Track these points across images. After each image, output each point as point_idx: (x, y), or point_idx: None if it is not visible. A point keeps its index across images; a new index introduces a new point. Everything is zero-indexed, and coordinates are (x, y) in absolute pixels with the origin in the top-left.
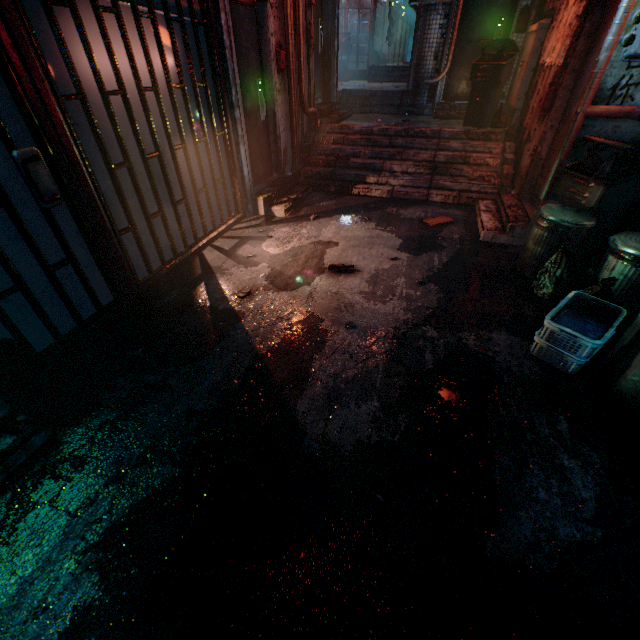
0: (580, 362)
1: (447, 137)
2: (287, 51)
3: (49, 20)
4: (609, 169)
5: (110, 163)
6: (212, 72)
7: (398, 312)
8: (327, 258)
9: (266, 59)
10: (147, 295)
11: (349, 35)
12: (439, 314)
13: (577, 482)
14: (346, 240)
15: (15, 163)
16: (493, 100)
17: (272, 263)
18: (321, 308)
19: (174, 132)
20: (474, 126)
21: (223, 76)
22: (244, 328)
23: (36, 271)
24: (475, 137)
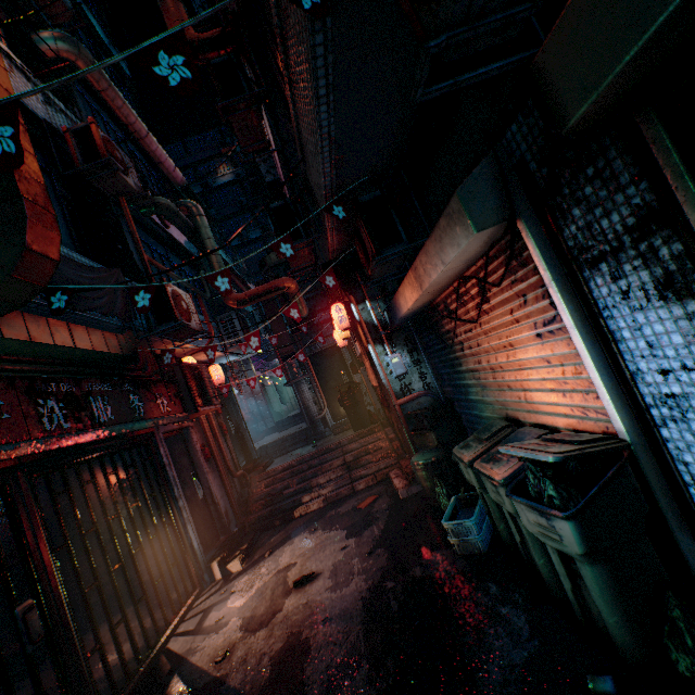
0: (479, 538)
1: (347, 443)
2: (210, 445)
3: (53, 505)
4: (427, 423)
5: (84, 587)
6: (158, 484)
7: (361, 584)
8: (290, 579)
9: (195, 457)
10: None
11: (253, 411)
12: (391, 567)
13: (513, 619)
14: (302, 555)
15: (14, 619)
16: (362, 410)
17: (242, 613)
18: (298, 622)
19: None
20: (361, 428)
21: (166, 482)
22: (231, 686)
23: None
24: (365, 434)
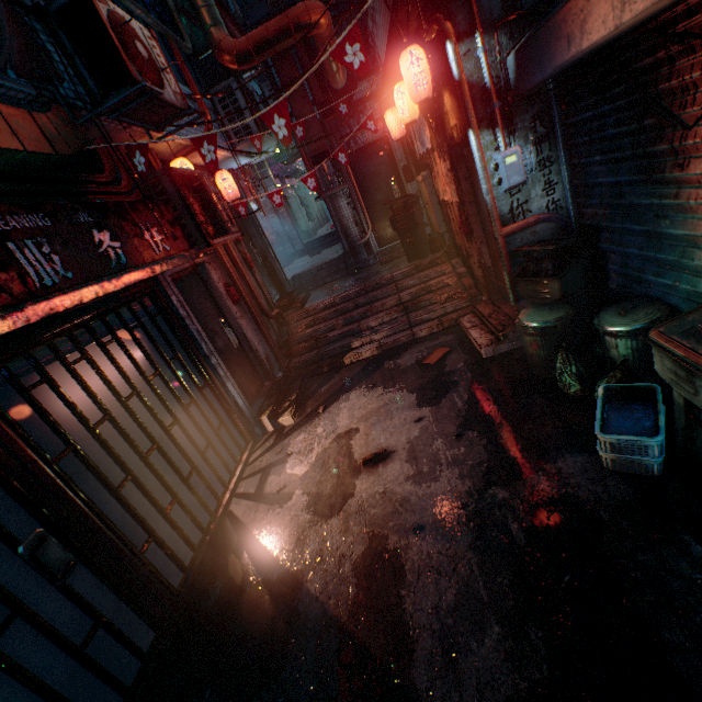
0: (658, 461)
1: (401, 278)
2: (235, 284)
3: (30, 404)
4: (551, 267)
5: (113, 488)
6: (180, 342)
7: (455, 484)
8: (356, 451)
9: (220, 300)
10: (190, 601)
11: (277, 232)
12: (495, 465)
13: None
14: (364, 420)
15: (22, 558)
16: (421, 236)
17: (305, 486)
18: (378, 520)
19: (161, 407)
20: (418, 259)
21: (190, 339)
22: (311, 593)
23: (61, 651)
24: (424, 268)
